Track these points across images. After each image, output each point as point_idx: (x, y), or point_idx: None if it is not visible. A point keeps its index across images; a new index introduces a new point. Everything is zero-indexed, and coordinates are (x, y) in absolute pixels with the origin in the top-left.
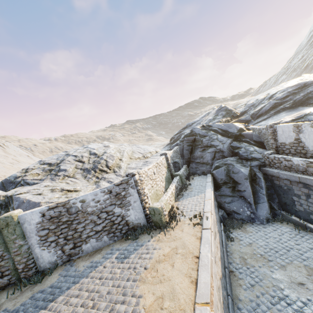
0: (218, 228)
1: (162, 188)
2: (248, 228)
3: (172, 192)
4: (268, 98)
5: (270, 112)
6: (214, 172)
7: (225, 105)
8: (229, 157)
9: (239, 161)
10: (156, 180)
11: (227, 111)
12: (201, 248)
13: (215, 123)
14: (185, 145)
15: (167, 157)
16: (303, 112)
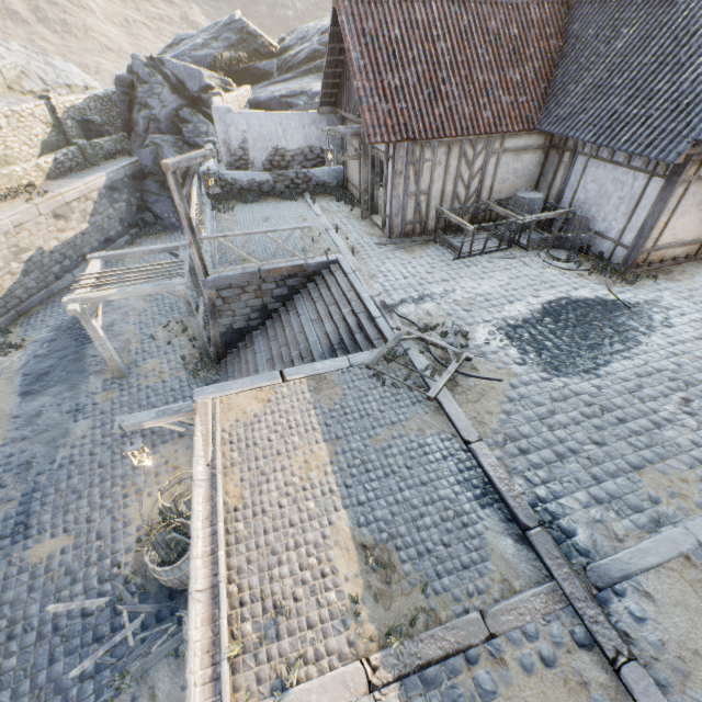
0: (98, 222)
1: (29, 157)
2: (165, 236)
3: (39, 165)
4: (321, 33)
5: (302, 68)
6: (137, 154)
7: (242, 17)
8: (170, 134)
9: (180, 145)
10: (8, 141)
11: (245, 36)
12: (4, 213)
13: (173, 61)
14: (117, 90)
15: (53, 106)
16: (309, 87)
